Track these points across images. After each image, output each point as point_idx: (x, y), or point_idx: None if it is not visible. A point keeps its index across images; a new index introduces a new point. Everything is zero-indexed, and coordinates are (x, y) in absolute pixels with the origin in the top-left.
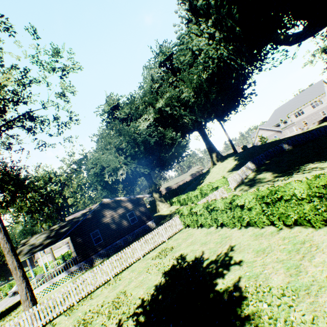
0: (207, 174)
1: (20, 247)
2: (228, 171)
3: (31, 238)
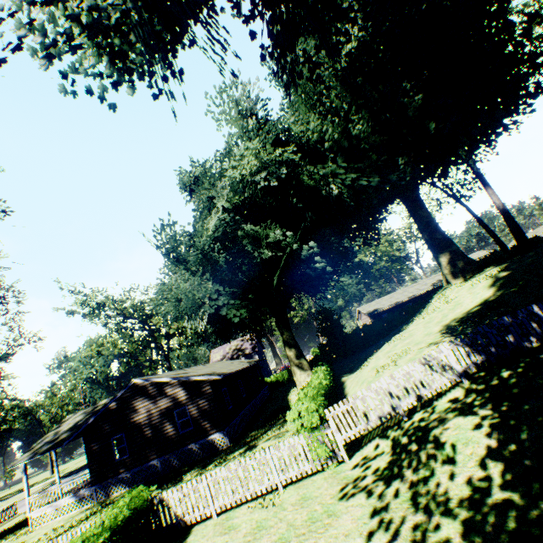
0: (419, 312)
1: (52, 430)
2: (443, 329)
3: (73, 416)
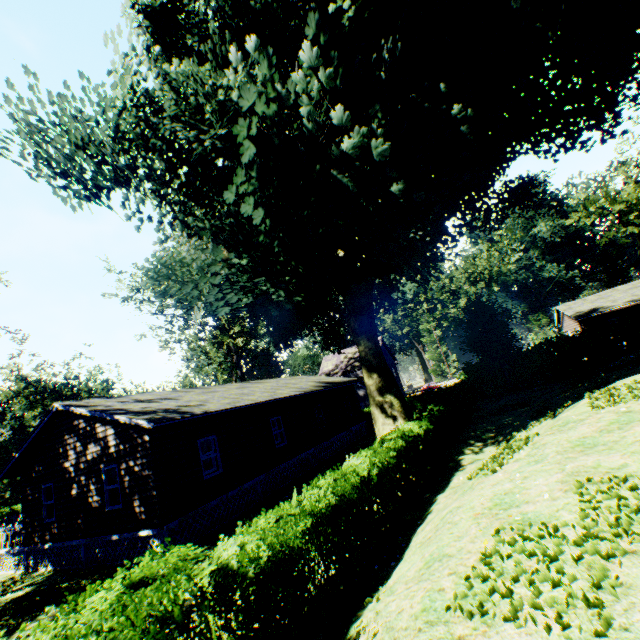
0: None
1: None
2: None
3: None
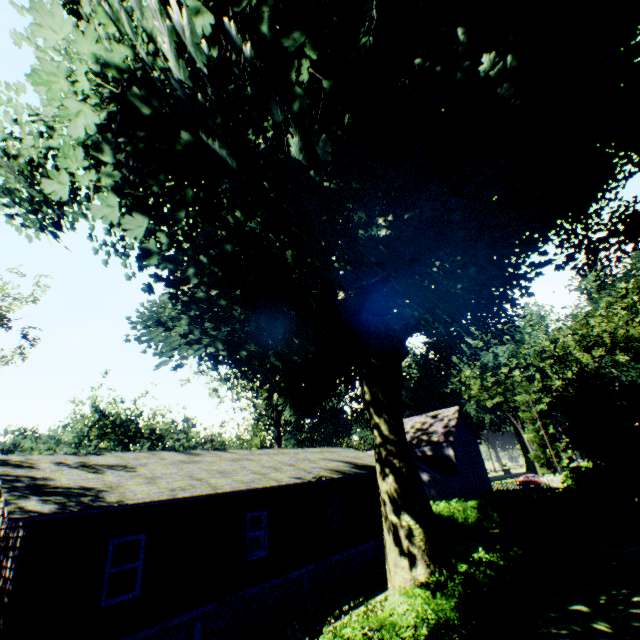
0: None
1: None
2: None
3: None
